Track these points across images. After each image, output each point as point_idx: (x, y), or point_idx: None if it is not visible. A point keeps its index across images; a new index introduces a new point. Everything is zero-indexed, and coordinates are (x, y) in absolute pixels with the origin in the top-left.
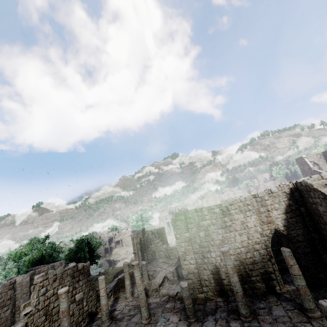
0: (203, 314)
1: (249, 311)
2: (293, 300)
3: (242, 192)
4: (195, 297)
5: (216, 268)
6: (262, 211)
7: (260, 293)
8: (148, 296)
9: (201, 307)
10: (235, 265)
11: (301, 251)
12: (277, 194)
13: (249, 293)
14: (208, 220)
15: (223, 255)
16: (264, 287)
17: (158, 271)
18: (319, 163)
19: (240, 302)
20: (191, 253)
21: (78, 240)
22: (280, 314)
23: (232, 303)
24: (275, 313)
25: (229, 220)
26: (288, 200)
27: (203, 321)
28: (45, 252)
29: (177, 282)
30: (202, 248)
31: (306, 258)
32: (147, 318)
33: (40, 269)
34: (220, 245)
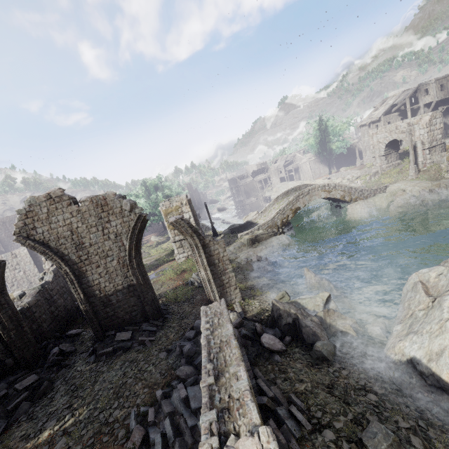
0: None
1: None
2: None
3: None
4: None
5: None
6: None
7: None
8: None
9: None
10: None
11: None
12: None
13: None
14: None
15: None
16: None
17: None
18: None
19: None
20: None
21: None
22: None
23: None
24: None
25: None
26: None
27: None
28: None
29: None
30: None
31: None
32: None
33: None
34: None
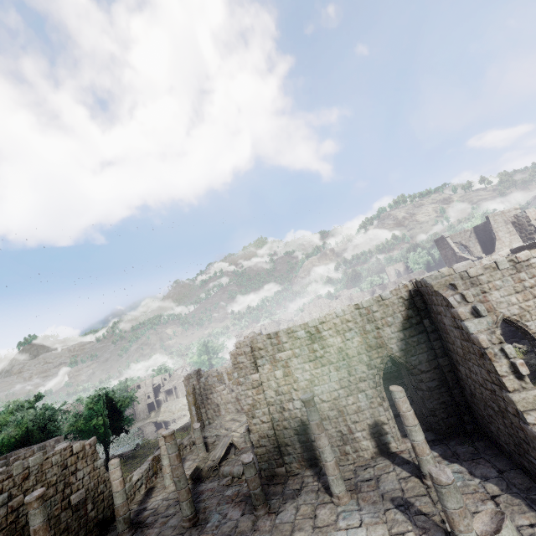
0: (279, 500)
1: (344, 489)
2: (411, 462)
3: (362, 295)
4: (272, 473)
5: (302, 425)
6: (369, 330)
7: (368, 455)
8: (202, 479)
9: (278, 489)
10: (330, 417)
11: (425, 386)
12: (391, 302)
13: (352, 457)
14: (288, 351)
15: (305, 406)
16: (374, 447)
17: (223, 436)
18: (468, 244)
19: (331, 476)
20: (263, 406)
21: (91, 398)
22: (389, 487)
23: (326, 476)
24: (383, 486)
25: (320, 348)
26: (406, 310)
27: (278, 512)
28: (31, 423)
29: (250, 451)
30: (280, 396)
31: (433, 397)
32: (191, 518)
33: (17, 455)
34: (308, 388)
